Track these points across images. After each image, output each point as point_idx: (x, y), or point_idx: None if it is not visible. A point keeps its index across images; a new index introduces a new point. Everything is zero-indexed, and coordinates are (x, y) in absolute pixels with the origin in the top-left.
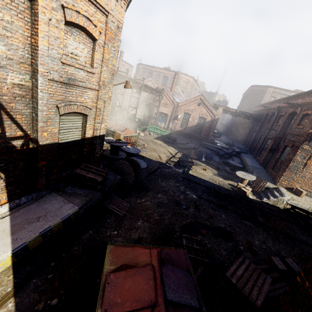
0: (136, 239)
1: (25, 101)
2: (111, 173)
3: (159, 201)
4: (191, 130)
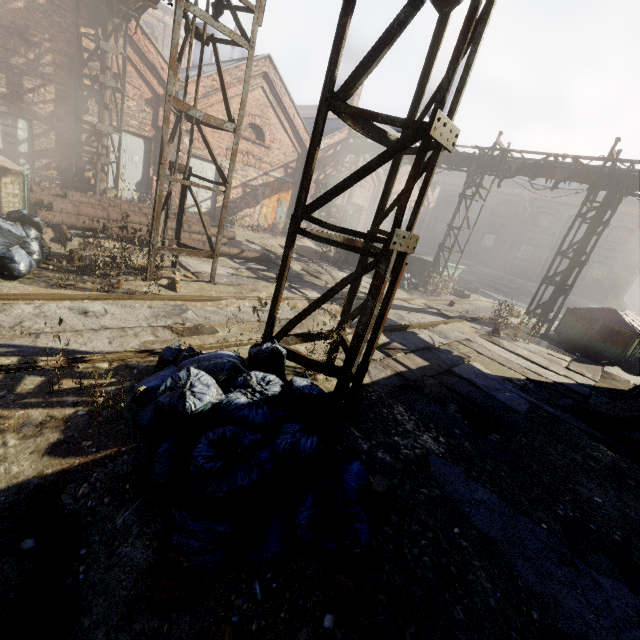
0: None
1: None
2: None
3: None
4: None
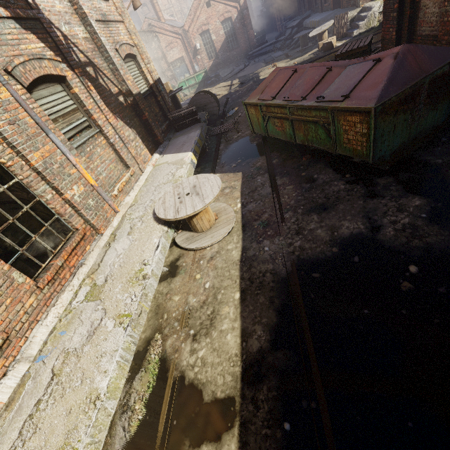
0: None
1: (98, 55)
2: None
3: None
4: (225, 53)
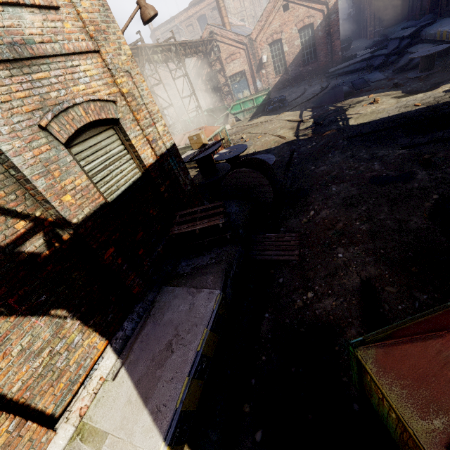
0: (359, 287)
1: None
2: (229, 203)
3: (342, 198)
4: (297, 67)
